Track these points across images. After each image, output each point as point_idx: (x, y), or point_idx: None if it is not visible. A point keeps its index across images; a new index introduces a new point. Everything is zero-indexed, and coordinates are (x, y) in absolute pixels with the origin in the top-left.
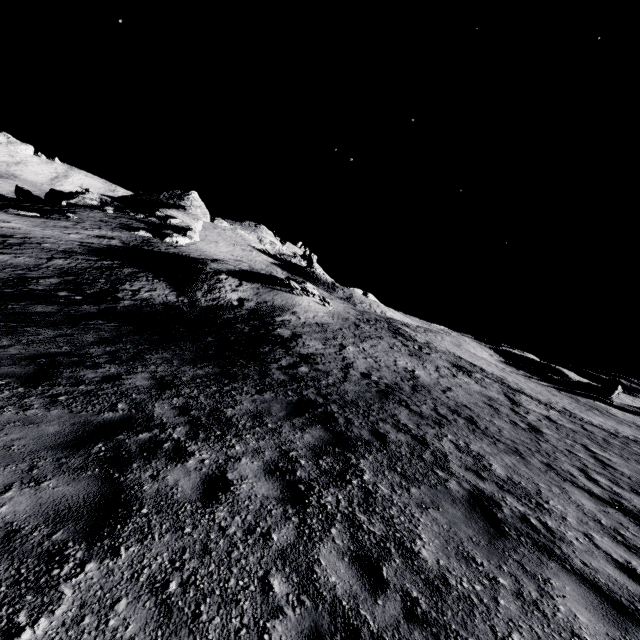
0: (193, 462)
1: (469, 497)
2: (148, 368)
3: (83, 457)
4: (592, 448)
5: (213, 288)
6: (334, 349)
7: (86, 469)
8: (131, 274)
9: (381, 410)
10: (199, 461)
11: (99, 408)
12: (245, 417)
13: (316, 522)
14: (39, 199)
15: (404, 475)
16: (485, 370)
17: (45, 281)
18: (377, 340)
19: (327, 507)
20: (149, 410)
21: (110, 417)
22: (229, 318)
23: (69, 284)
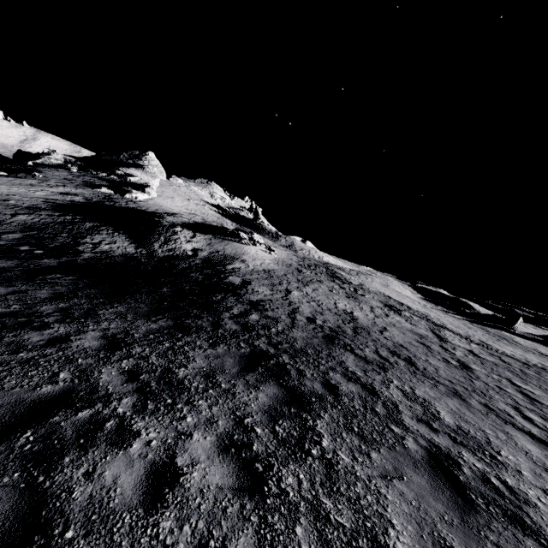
0: (138, 446)
1: (428, 457)
2: (100, 325)
3: (3, 455)
4: (516, 381)
5: (169, 240)
6: (281, 294)
7: (3, 474)
8: (92, 228)
9: (329, 357)
10: (145, 443)
11: (37, 381)
12: (198, 377)
13: (278, 519)
14: (7, 159)
15: (362, 436)
16: (411, 308)
17: (7, 236)
18: (318, 284)
19: (289, 495)
20: (94, 378)
21: (47, 392)
22: (184, 268)
23: (31, 239)
